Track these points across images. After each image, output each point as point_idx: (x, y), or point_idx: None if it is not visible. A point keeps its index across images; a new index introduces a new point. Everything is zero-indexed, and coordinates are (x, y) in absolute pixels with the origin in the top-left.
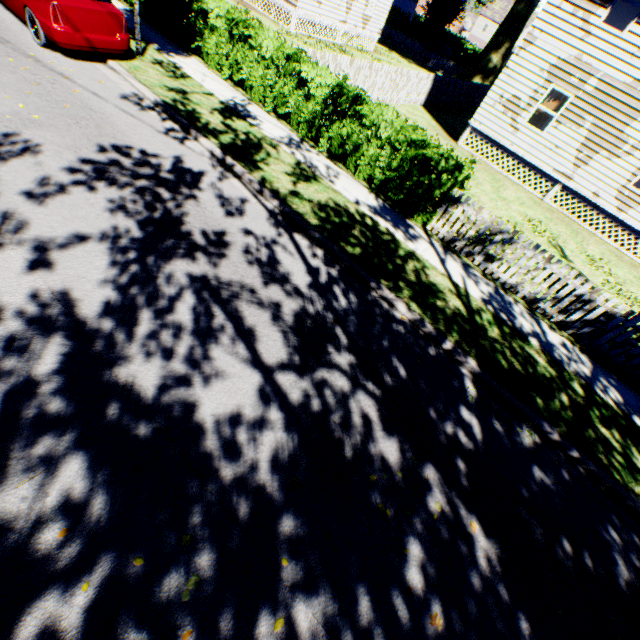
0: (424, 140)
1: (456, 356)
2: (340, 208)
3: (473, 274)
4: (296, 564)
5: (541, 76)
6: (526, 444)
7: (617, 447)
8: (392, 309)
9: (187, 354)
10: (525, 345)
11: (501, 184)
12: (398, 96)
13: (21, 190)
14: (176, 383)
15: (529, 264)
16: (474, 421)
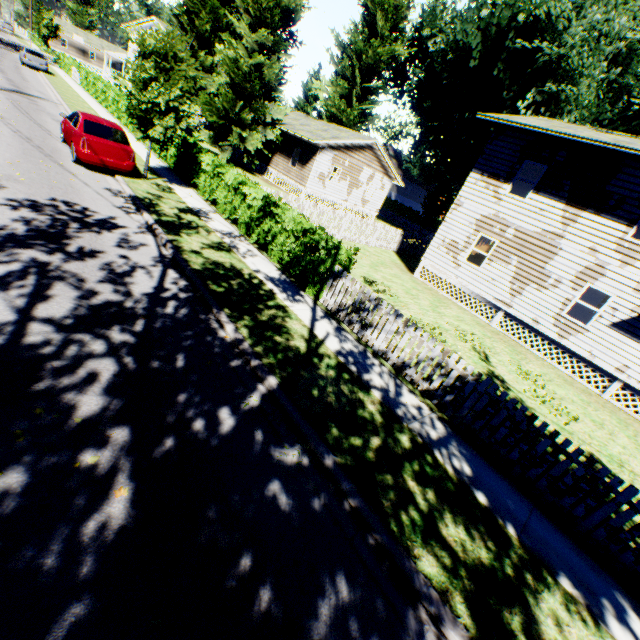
0: (312, 228)
1: (259, 372)
2: (234, 268)
3: (344, 336)
4: None
5: (471, 227)
6: (285, 460)
7: (422, 504)
8: (221, 329)
9: None
10: (361, 392)
11: (445, 305)
12: (367, 239)
13: None
14: None
15: (393, 328)
16: (230, 421)
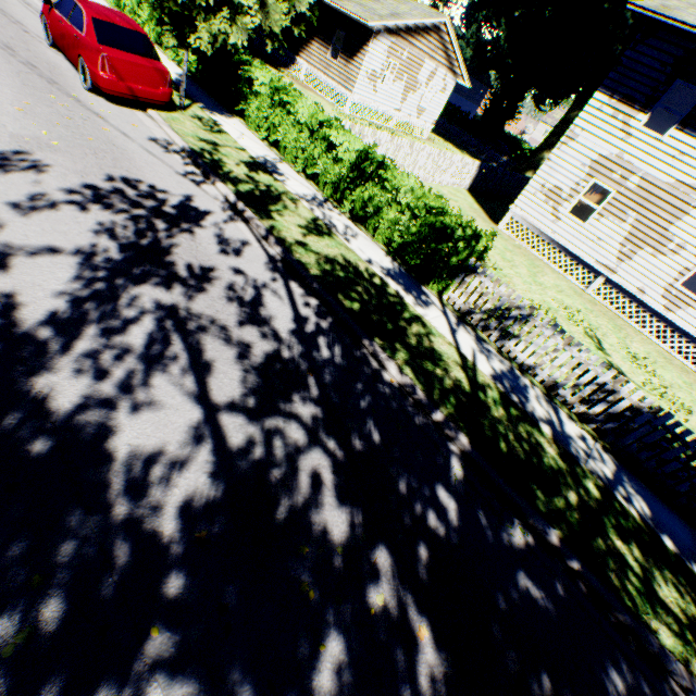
0: (442, 207)
1: (446, 430)
2: (349, 264)
3: (487, 349)
4: (169, 637)
5: (583, 170)
6: (515, 544)
7: (634, 567)
8: (382, 370)
9: (124, 376)
10: (534, 431)
11: (540, 270)
12: (441, 177)
13: (10, 200)
14: (99, 404)
15: (548, 344)
16: (453, 505)
